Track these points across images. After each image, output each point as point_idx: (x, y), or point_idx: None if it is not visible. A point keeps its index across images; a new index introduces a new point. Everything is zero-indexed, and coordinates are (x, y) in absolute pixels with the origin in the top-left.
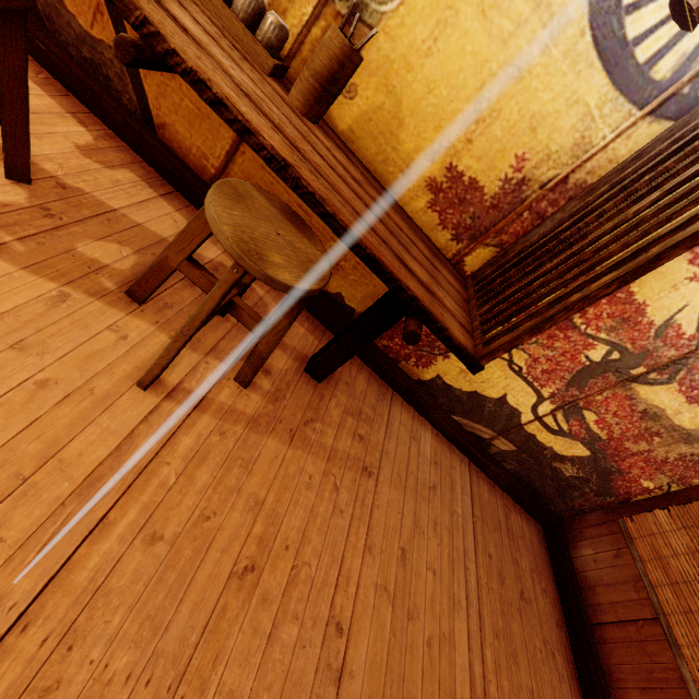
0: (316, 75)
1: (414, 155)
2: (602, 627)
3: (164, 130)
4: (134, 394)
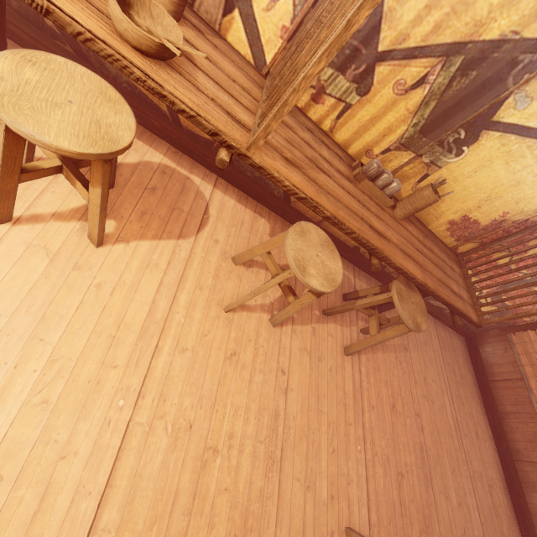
0: (415, 209)
1: (445, 212)
2: (495, 382)
3: (296, 203)
4: (346, 359)
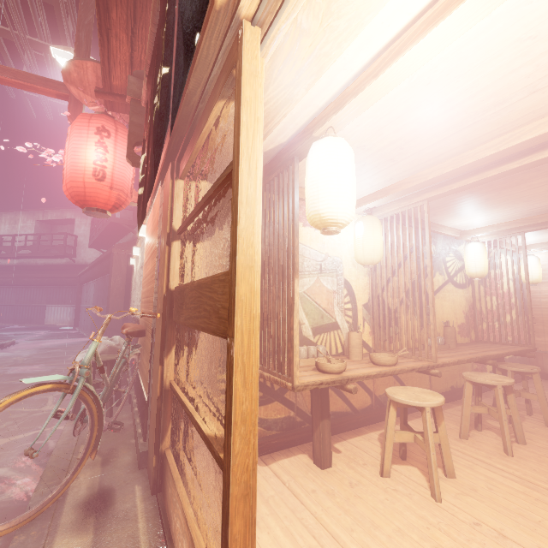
0: (455, 338)
1: None
2: None
3: None
4: None
